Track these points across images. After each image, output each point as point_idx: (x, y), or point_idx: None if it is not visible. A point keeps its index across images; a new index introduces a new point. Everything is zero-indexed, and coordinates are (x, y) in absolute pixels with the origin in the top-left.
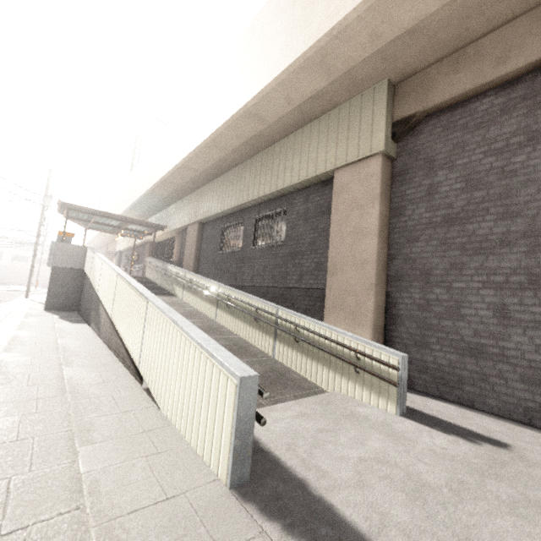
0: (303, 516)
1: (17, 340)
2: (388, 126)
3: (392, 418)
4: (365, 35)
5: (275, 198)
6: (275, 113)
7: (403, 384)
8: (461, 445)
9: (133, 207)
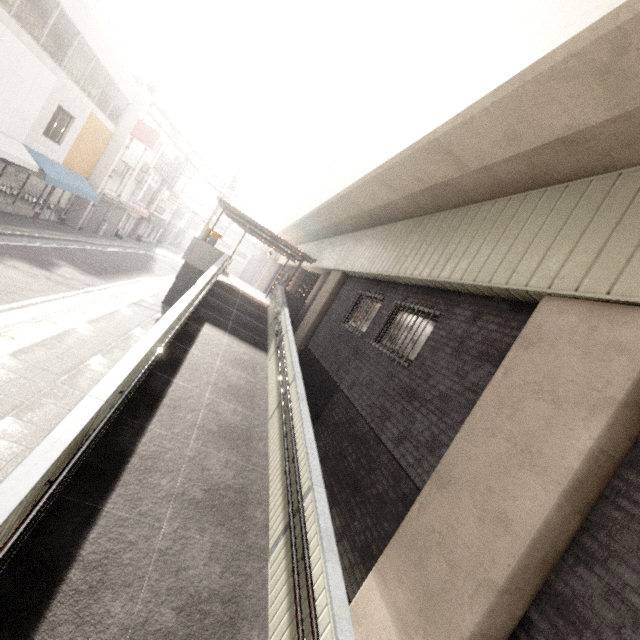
0: None
1: (60, 338)
2: None
3: None
4: None
5: (435, 289)
6: (481, 155)
7: None
8: None
9: (297, 225)
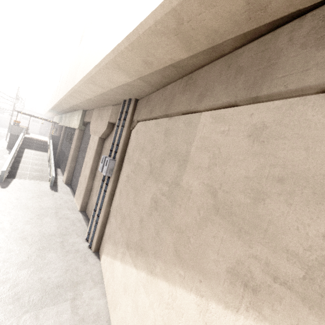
0: (4, 185)
1: None
2: (81, 122)
3: (47, 186)
4: (67, 103)
5: (74, 128)
6: (65, 107)
7: (52, 181)
8: (48, 190)
9: (50, 111)
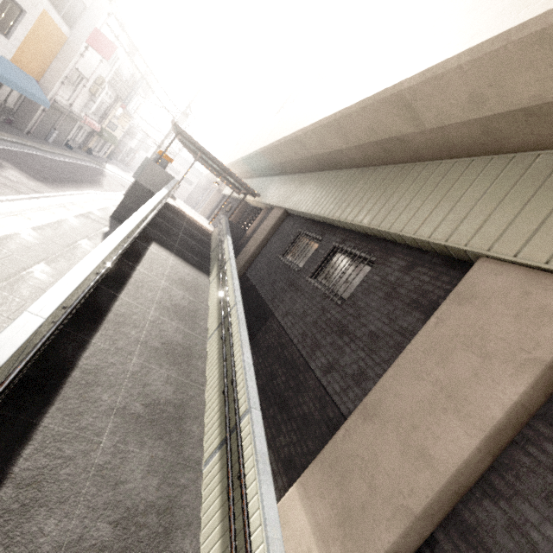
0: None
1: (1, 242)
2: None
3: None
4: None
5: (373, 236)
6: (440, 115)
7: None
8: None
9: (245, 160)
